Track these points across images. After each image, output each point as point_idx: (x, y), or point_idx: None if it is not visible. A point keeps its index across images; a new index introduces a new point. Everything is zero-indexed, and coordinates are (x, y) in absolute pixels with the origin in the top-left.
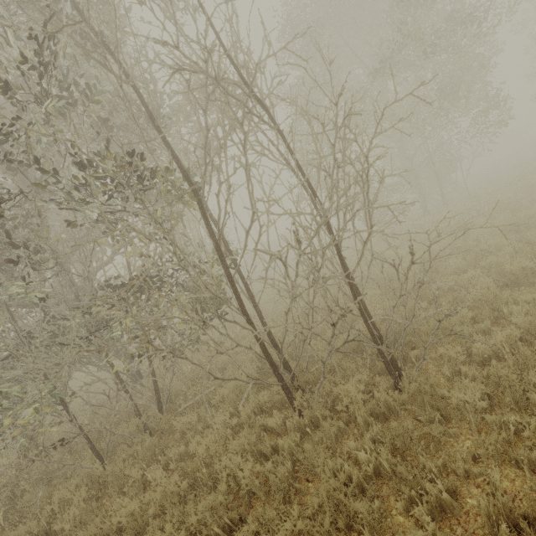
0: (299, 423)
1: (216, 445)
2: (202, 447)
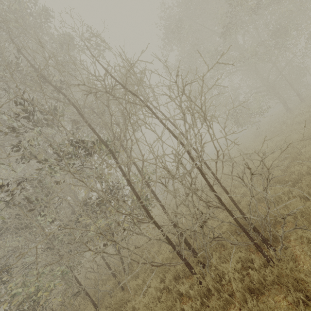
0: (199, 291)
1: (145, 308)
2: (140, 307)
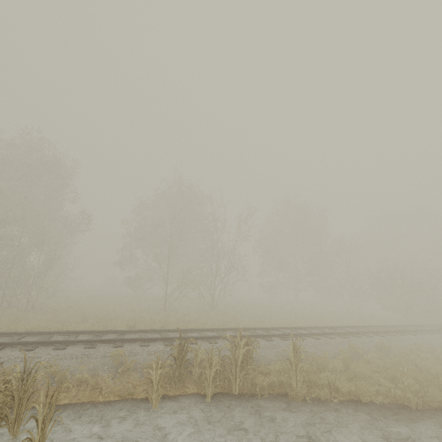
0: None
1: None
2: None
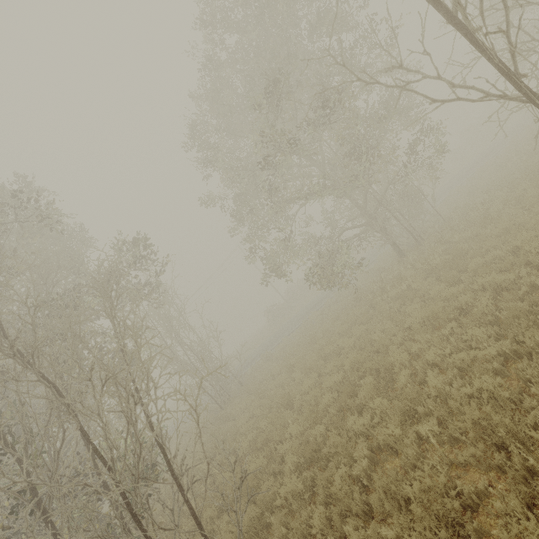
0: None
1: None
2: None
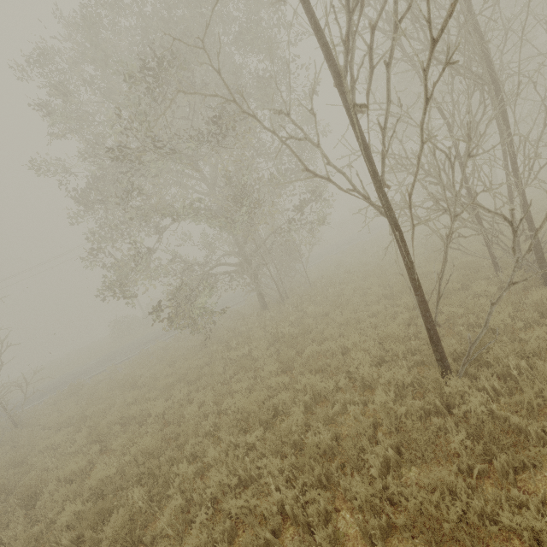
0: None
1: None
2: None
